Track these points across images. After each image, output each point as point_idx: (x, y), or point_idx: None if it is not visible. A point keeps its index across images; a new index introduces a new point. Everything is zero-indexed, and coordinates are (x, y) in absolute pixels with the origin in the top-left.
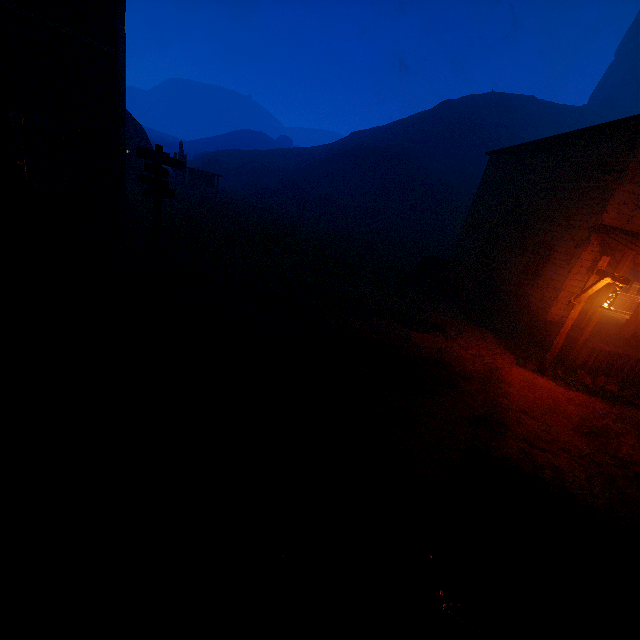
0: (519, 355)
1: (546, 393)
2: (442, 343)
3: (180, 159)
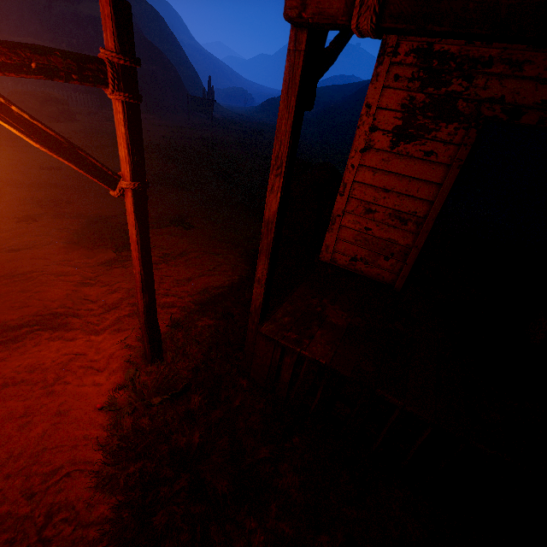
0: (201, 317)
1: (14, 412)
2: (61, 267)
3: (209, 94)
